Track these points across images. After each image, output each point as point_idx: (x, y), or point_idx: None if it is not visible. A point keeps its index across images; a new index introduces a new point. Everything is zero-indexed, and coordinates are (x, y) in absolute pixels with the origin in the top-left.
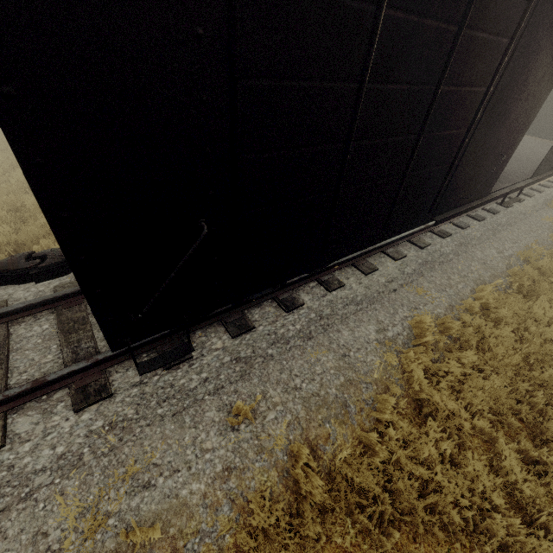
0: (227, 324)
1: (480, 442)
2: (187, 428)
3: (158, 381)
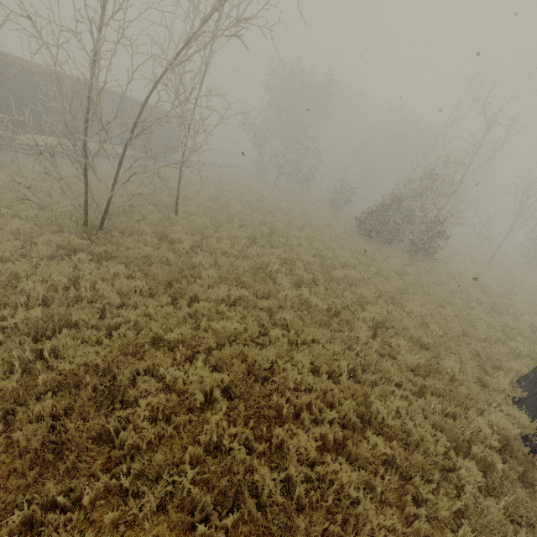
0: None
1: None
2: None
3: None
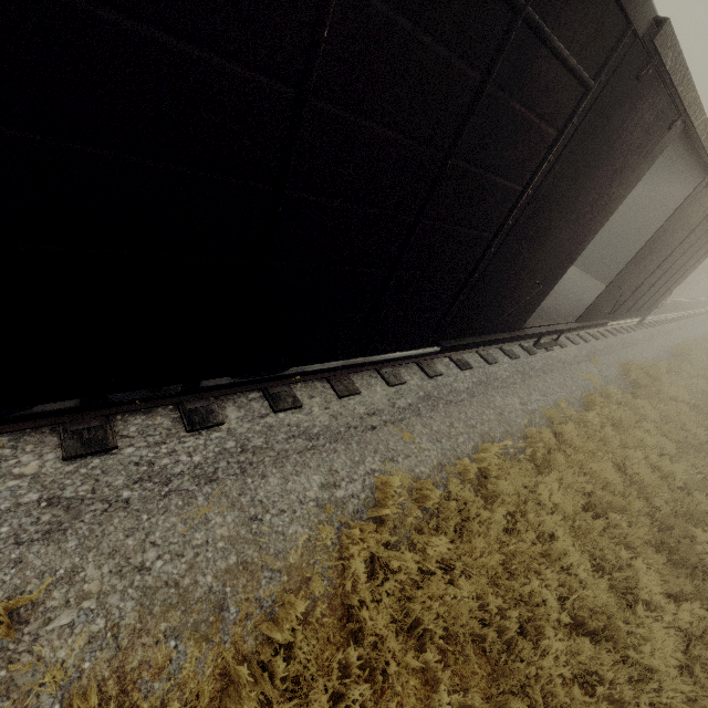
0: (67, 433)
1: (418, 685)
2: None
3: None
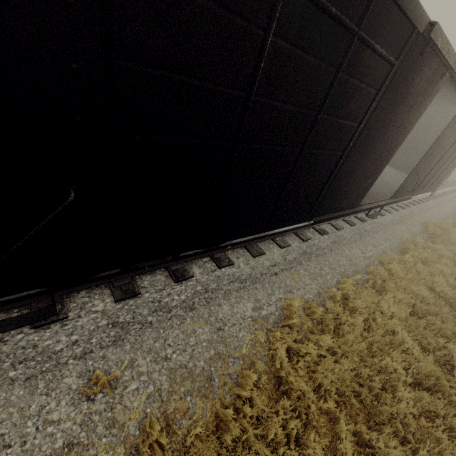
0: (114, 287)
1: (325, 421)
2: (37, 394)
3: (20, 340)
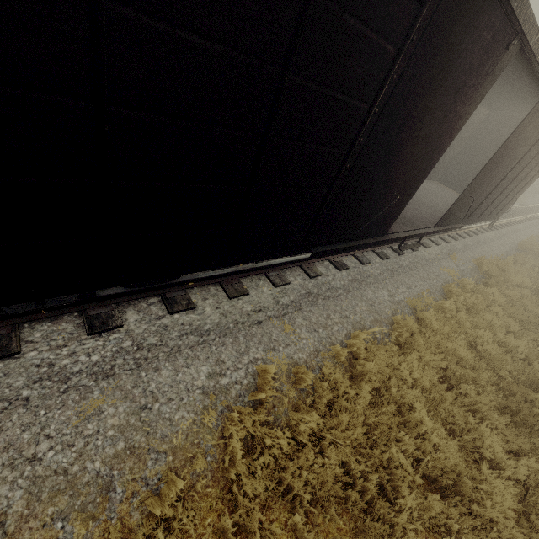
0: None
1: None
2: None
3: None
